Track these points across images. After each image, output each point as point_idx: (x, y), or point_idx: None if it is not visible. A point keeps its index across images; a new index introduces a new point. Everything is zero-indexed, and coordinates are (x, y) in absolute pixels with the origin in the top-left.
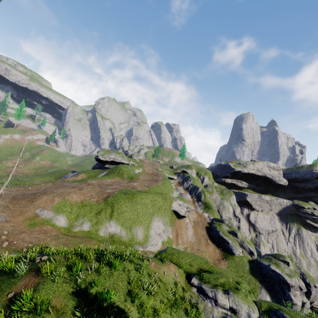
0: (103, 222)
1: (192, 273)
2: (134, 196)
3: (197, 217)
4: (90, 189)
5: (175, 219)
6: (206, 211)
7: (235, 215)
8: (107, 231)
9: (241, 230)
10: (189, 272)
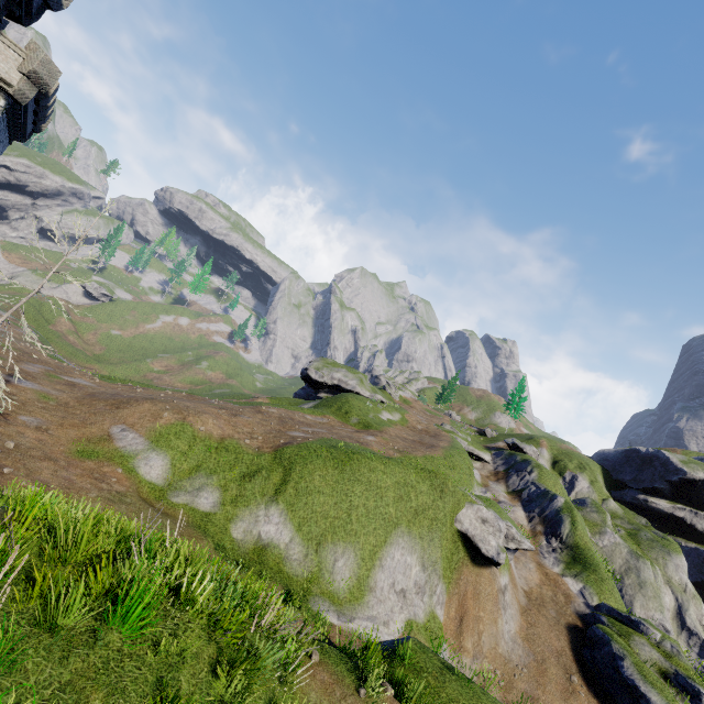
0: (252, 503)
1: None
2: (352, 457)
3: (540, 584)
4: (257, 420)
5: (463, 563)
6: (574, 574)
7: (684, 626)
8: (253, 529)
9: None
10: None
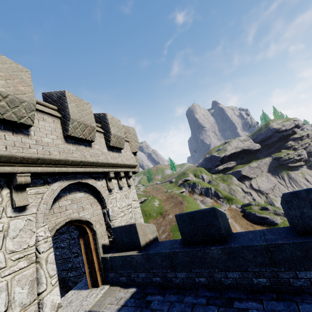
0: None
1: None
2: None
3: (230, 212)
4: None
5: None
6: (231, 204)
7: (245, 192)
8: None
9: (257, 200)
10: None
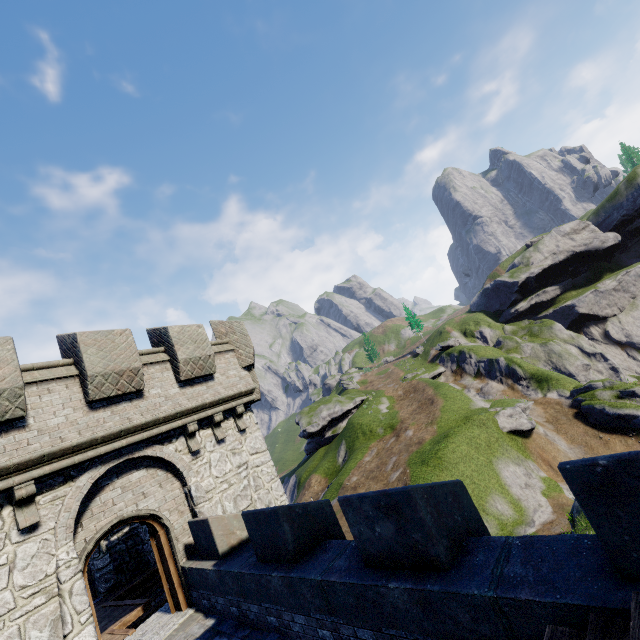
0: None
1: None
2: (439, 456)
3: (545, 411)
4: None
5: (524, 443)
6: (547, 390)
7: (589, 355)
8: None
9: (622, 370)
10: None
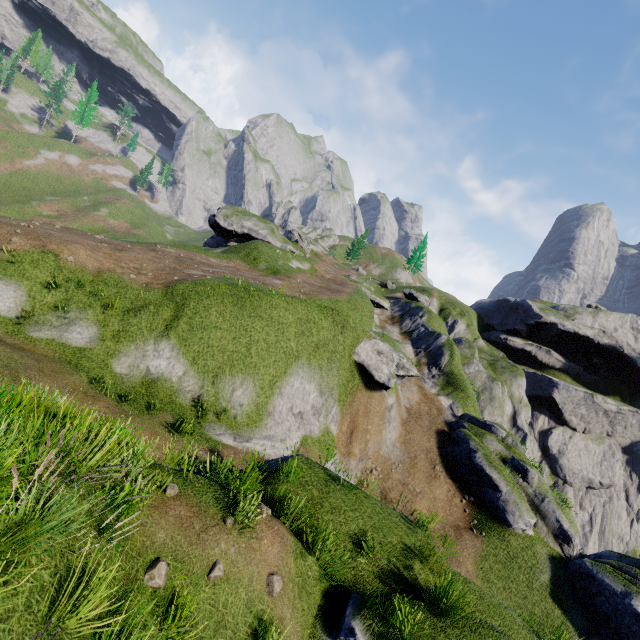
0: (139, 339)
1: (357, 586)
2: (253, 294)
3: (420, 402)
4: (148, 257)
5: (357, 389)
6: (447, 394)
7: (515, 425)
8: (141, 364)
9: None
10: (343, 576)
